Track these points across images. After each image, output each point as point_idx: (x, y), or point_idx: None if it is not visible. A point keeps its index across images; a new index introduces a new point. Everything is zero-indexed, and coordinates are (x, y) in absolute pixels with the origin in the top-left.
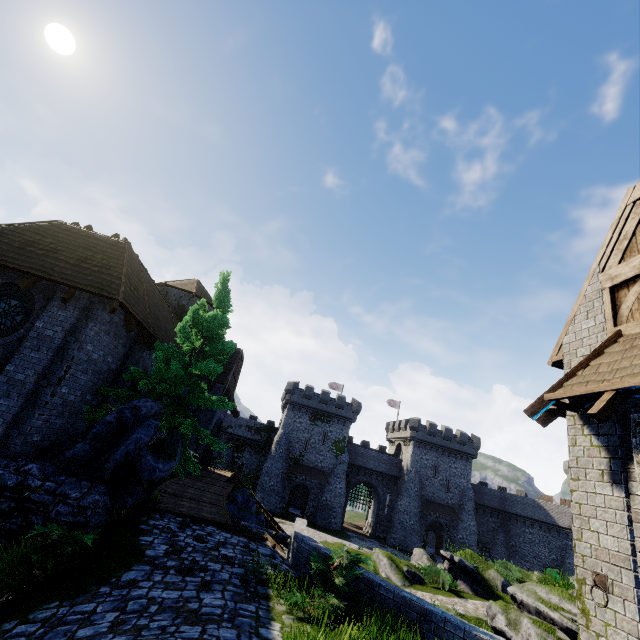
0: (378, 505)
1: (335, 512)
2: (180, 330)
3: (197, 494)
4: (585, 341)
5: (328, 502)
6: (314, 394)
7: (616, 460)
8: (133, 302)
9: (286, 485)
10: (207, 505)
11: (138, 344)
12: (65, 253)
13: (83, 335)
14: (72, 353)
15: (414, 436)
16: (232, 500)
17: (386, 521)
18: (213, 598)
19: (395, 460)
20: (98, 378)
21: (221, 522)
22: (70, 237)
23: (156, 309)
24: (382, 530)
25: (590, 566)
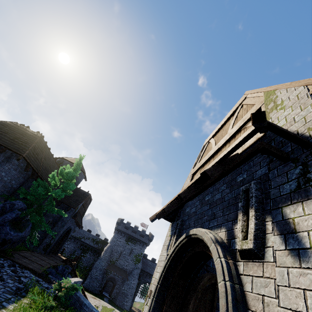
0: None
1: (127, 298)
2: (51, 175)
3: (36, 260)
4: None
5: (125, 291)
6: (130, 226)
7: (170, 240)
8: (32, 159)
9: (104, 276)
10: (36, 264)
11: (31, 178)
12: (10, 134)
13: (2, 168)
14: None
15: None
16: (56, 268)
17: None
18: None
19: None
20: (4, 189)
21: (35, 270)
22: (17, 129)
23: (48, 166)
24: None
25: (151, 288)
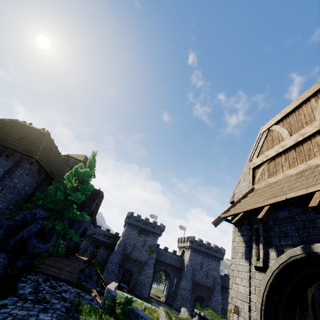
0: (170, 284)
1: (145, 287)
2: (67, 177)
3: (63, 266)
4: (242, 192)
5: (142, 280)
6: (141, 219)
7: (247, 247)
8: (44, 160)
9: (120, 269)
10: (66, 272)
11: (44, 182)
12: (14, 134)
13: (14, 174)
14: (6, 182)
15: (191, 246)
16: (82, 272)
17: (173, 294)
18: (45, 316)
19: (180, 259)
20: (18, 197)
21: (69, 280)
22: (19, 127)
23: (58, 166)
24: (171, 299)
25: (234, 302)
